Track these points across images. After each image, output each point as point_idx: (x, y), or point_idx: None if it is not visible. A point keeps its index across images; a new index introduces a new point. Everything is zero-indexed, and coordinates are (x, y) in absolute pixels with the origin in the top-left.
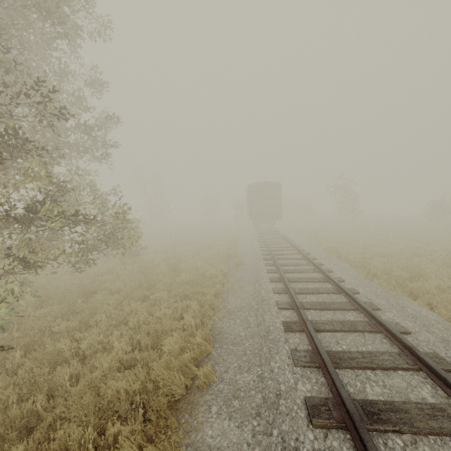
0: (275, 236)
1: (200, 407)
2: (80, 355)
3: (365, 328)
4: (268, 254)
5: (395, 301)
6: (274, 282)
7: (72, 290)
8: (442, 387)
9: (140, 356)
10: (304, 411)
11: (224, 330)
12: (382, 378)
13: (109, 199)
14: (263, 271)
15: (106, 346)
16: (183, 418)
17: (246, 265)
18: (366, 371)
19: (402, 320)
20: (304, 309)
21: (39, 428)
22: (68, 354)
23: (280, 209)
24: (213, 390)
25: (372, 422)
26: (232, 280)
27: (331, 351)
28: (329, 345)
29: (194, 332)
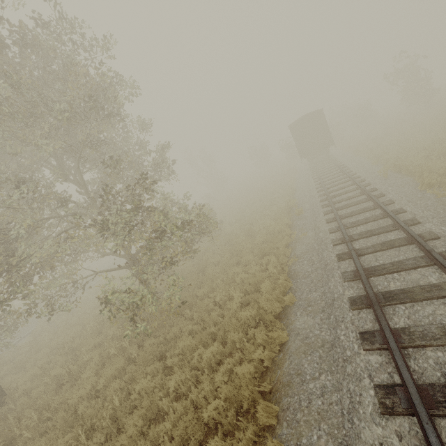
0: (330, 168)
1: (291, 314)
2: (217, 304)
3: (401, 243)
4: (324, 194)
5: (442, 209)
6: (330, 222)
7: (191, 270)
8: (445, 272)
9: (250, 297)
10: (348, 304)
11: (296, 271)
12: (404, 276)
13: (188, 205)
14: (320, 215)
15: (229, 297)
16: (284, 321)
17: (306, 212)
18: (393, 274)
19: (438, 227)
20: (353, 240)
21: (218, 337)
22: (212, 305)
23: (329, 136)
24: (296, 305)
25: (387, 301)
26: (296, 230)
27: (369, 267)
28: (369, 263)
29: (278, 276)
